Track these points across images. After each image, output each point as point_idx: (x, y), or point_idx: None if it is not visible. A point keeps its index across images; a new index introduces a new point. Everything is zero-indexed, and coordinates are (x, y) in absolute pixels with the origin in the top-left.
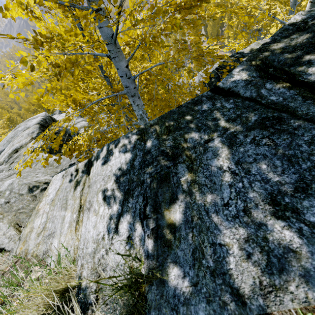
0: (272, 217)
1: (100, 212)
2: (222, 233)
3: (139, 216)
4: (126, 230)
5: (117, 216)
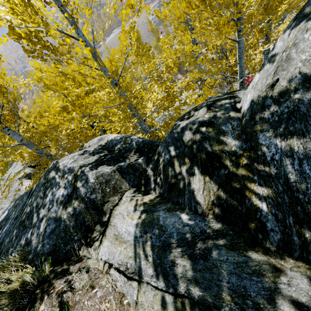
0: None
1: None
2: None
3: None
4: None
5: None
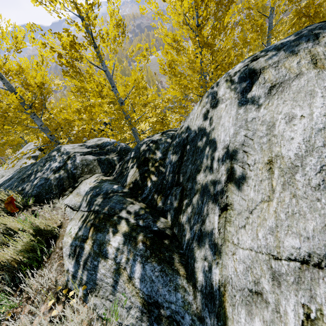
0: None
1: None
2: None
3: None
4: None
5: None
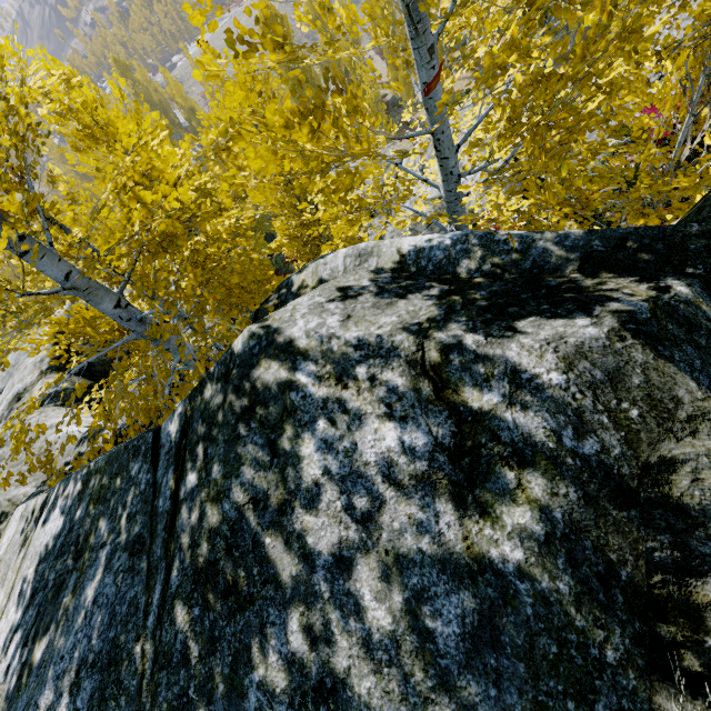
0: (69, 689)
1: (10, 616)
2: (45, 692)
3: (24, 639)
4: (11, 655)
5: (15, 630)
